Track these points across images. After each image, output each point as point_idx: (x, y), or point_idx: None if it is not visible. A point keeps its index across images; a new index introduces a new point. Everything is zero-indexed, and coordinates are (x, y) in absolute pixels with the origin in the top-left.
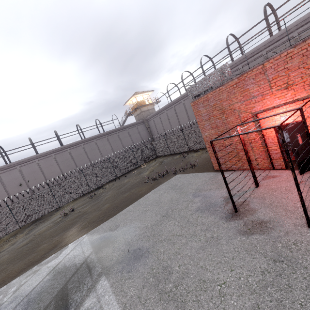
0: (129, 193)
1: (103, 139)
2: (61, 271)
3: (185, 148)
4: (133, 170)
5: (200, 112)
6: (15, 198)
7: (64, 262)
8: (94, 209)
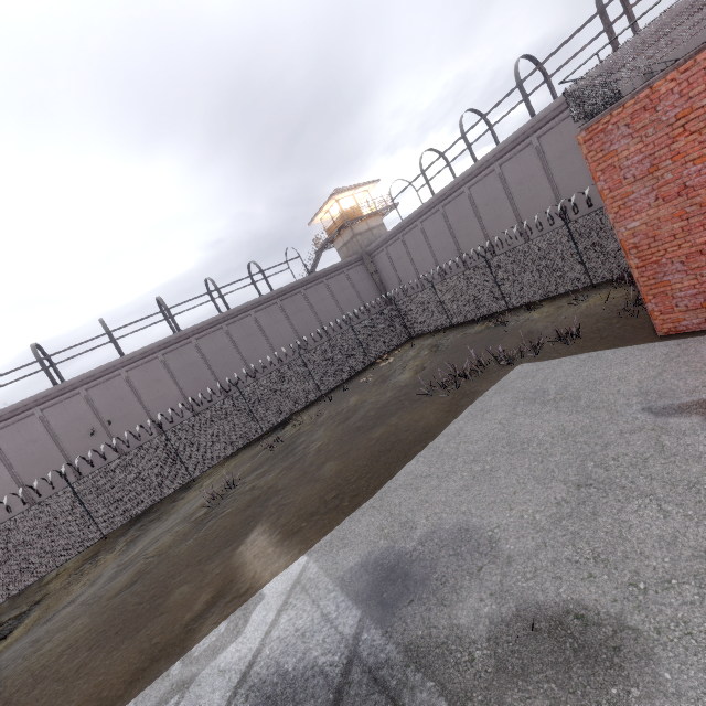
0: (382, 427)
1: (271, 308)
2: (277, 696)
3: (494, 304)
4: (359, 375)
5: (616, 155)
6: (83, 465)
7: (271, 655)
8: (293, 477)
